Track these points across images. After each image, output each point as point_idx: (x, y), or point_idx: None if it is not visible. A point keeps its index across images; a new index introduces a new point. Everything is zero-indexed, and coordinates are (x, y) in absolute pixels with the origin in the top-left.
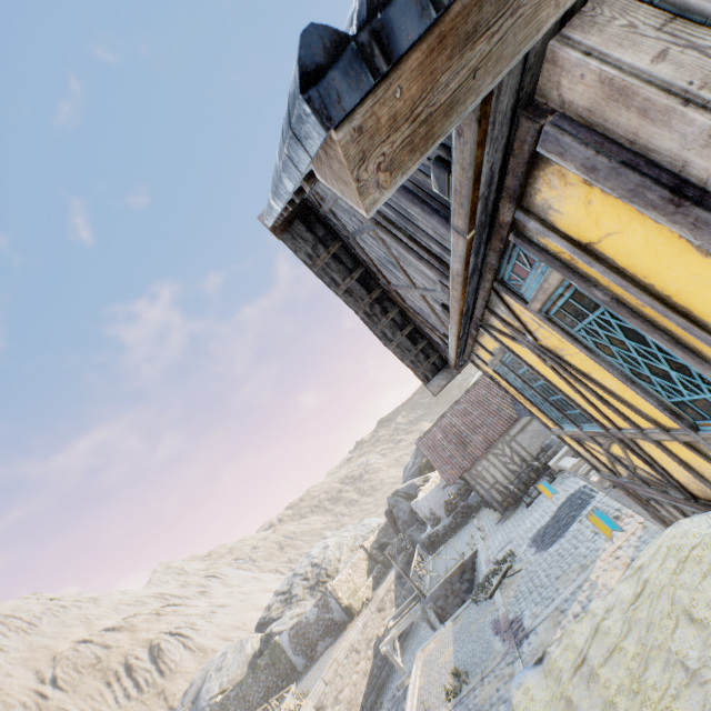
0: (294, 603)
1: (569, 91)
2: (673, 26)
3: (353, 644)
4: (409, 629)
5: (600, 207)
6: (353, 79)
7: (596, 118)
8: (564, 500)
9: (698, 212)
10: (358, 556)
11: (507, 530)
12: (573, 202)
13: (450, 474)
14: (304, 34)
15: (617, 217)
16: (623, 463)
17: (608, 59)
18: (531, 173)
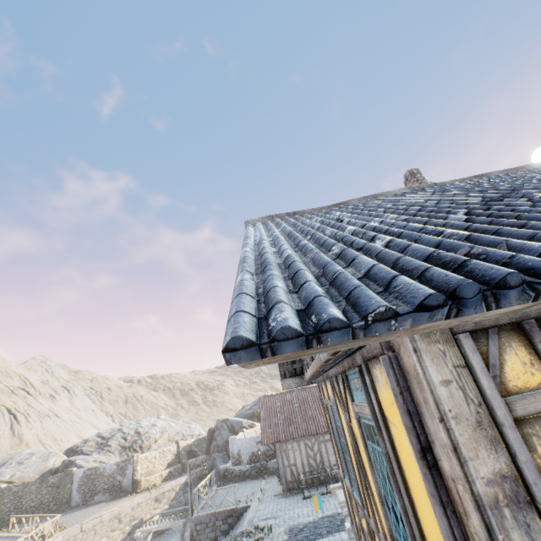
0: (105, 451)
1: (402, 353)
2: (462, 370)
3: (121, 513)
4: (167, 529)
5: (396, 411)
6: (251, 355)
7: (408, 376)
8: (330, 514)
9: (427, 472)
10: (170, 447)
11: (279, 506)
12: (387, 393)
13: (267, 436)
14: (235, 338)
15: (401, 424)
16: (365, 535)
17: (422, 362)
18: (376, 358)
